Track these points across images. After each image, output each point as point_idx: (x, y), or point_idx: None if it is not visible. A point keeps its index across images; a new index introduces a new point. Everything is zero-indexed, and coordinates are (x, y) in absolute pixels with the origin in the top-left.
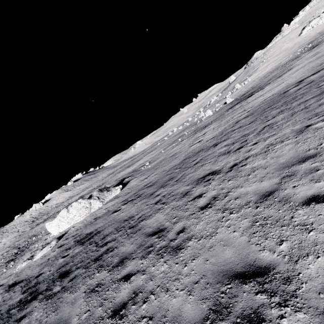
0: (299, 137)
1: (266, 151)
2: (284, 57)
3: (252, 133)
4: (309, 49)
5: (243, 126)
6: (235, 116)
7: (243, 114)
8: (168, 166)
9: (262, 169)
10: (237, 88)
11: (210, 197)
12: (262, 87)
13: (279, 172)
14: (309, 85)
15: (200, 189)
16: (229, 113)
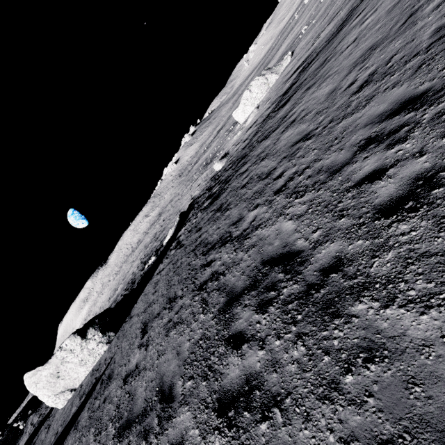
0: None
1: None
2: None
3: None
4: None
5: None
6: None
7: None
8: None
9: None
10: None
11: None
12: None
13: None
14: None
15: None
16: None
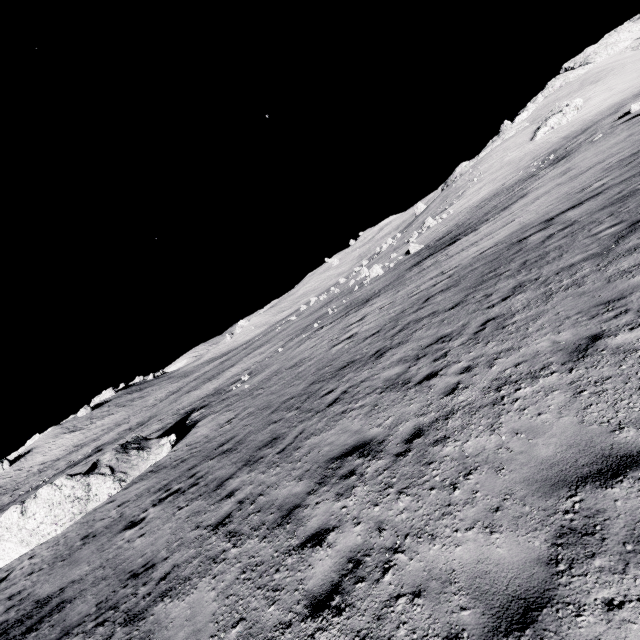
0: (578, 370)
1: (494, 402)
2: (509, 174)
3: (458, 336)
4: (552, 162)
5: (439, 313)
6: (423, 285)
7: (440, 282)
8: (278, 394)
9: (491, 474)
10: (429, 225)
11: (344, 553)
12: (474, 226)
13: (542, 501)
14: (569, 229)
15: (325, 504)
16: (412, 275)
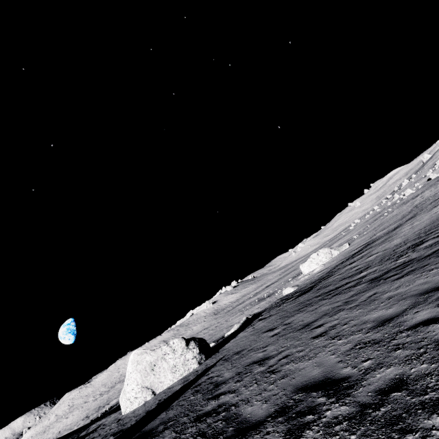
0: None
1: None
2: None
3: None
4: None
5: None
6: None
7: None
8: (397, 216)
9: None
10: None
11: None
12: None
13: None
14: None
15: None
16: None
